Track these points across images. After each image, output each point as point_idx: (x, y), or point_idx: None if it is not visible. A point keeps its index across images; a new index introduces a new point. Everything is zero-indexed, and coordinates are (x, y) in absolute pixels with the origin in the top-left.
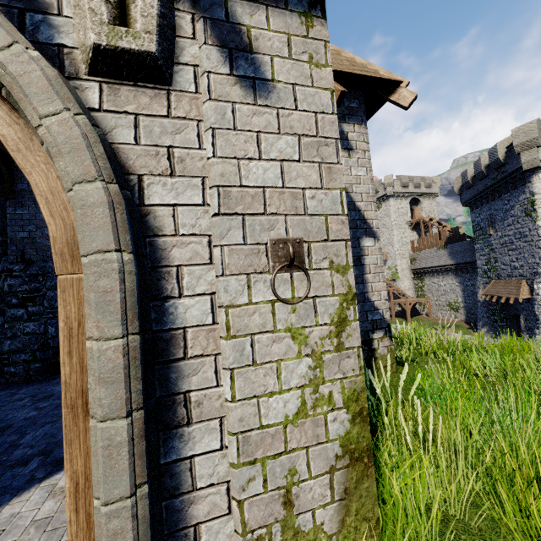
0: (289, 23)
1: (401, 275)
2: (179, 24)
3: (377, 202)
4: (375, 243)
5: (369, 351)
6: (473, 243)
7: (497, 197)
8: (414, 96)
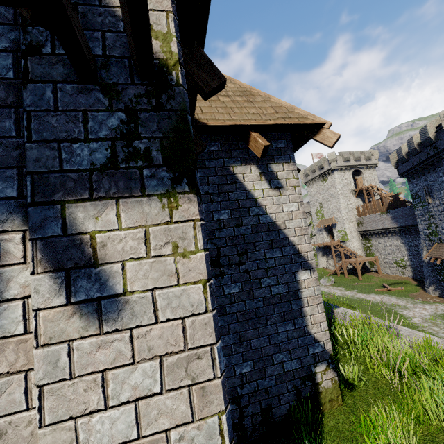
0: (147, 211)
1: (349, 237)
2: (5, 250)
3: (323, 175)
4: (311, 274)
5: (313, 386)
6: (413, 209)
7: (432, 170)
8: (337, 137)
